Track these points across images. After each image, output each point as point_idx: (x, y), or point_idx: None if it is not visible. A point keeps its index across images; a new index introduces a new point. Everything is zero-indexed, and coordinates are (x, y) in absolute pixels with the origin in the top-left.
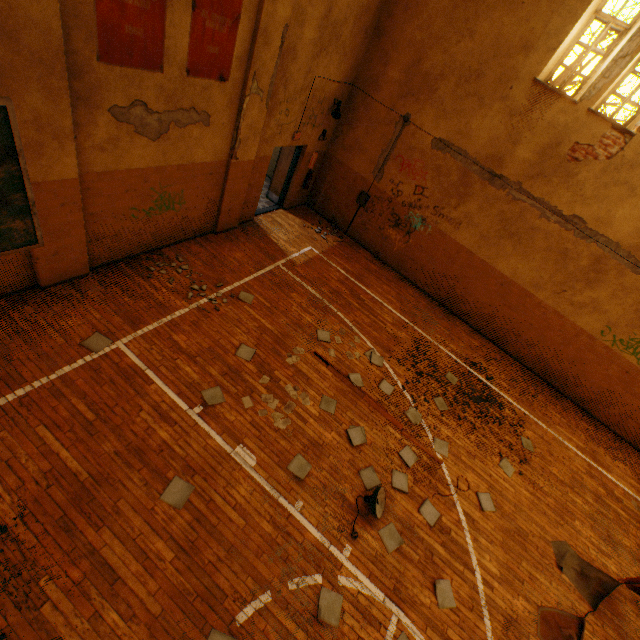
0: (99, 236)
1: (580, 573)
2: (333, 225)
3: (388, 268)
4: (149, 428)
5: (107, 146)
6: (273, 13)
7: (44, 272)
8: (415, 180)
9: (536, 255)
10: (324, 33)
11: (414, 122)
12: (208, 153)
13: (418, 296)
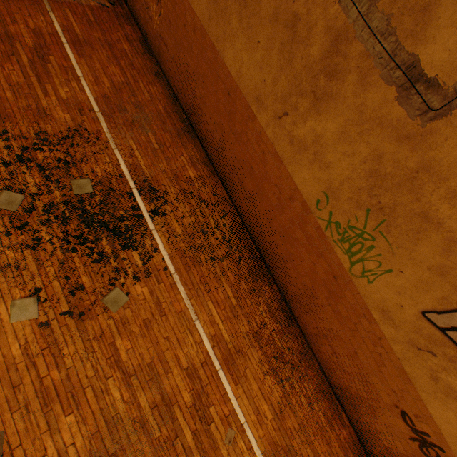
0: None
1: None
2: None
3: (151, 58)
4: None
5: None
6: None
7: None
8: None
9: (261, 33)
10: None
11: None
12: None
13: (161, 99)
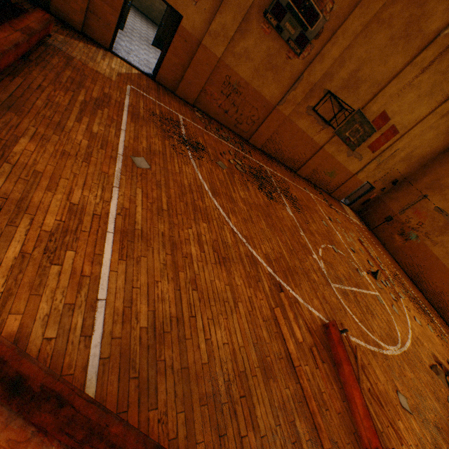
0: (314, 170)
1: None
2: (366, 224)
3: (387, 251)
4: (317, 210)
5: (339, 151)
6: (397, 144)
7: (301, 169)
8: (419, 219)
9: None
10: (406, 157)
11: (428, 198)
12: (352, 168)
13: (399, 268)
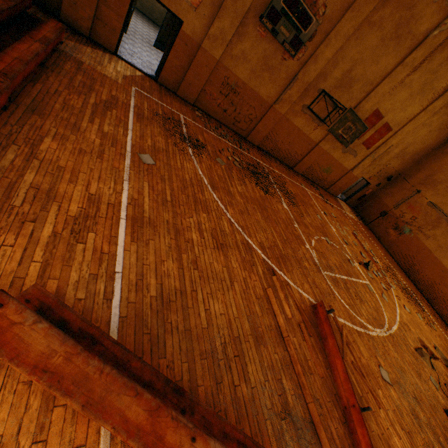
0: (310, 167)
1: (444, 359)
2: (362, 219)
3: (382, 245)
4: (313, 205)
5: (334, 148)
6: (391, 141)
7: (297, 166)
8: (413, 214)
9: None
10: (400, 153)
11: (421, 193)
12: (347, 164)
13: (393, 261)
